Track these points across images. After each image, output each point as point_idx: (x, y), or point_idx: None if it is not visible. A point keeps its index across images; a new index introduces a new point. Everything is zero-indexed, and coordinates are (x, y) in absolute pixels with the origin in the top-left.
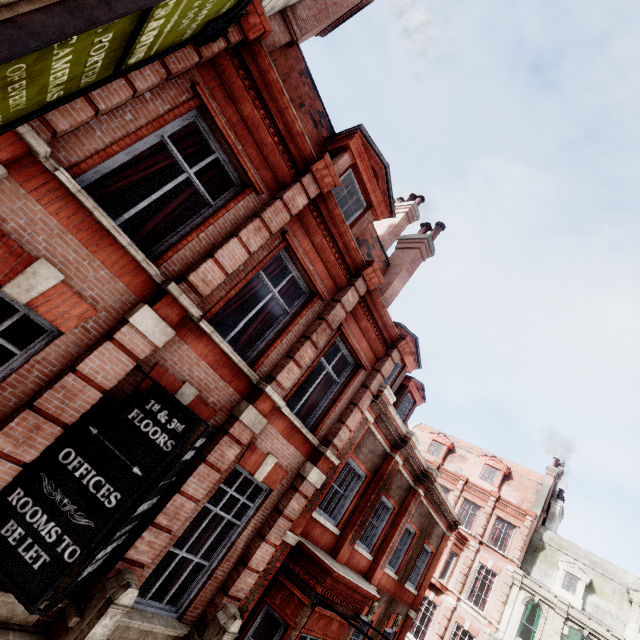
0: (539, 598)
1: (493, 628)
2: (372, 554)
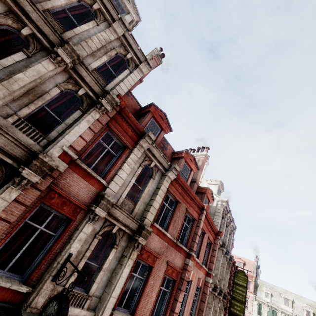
0: (260, 302)
1: (251, 314)
2: None
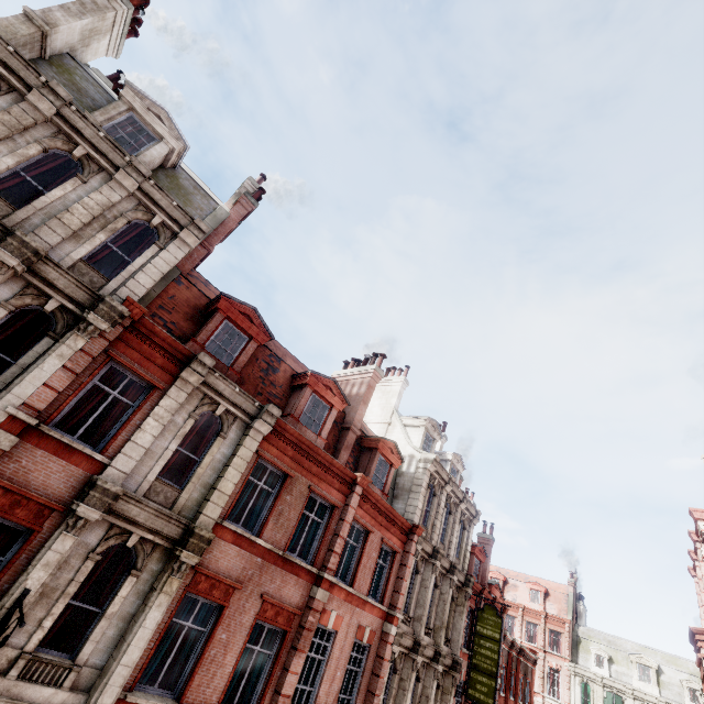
0: (586, 678)
1: None
2: (513, 697)
